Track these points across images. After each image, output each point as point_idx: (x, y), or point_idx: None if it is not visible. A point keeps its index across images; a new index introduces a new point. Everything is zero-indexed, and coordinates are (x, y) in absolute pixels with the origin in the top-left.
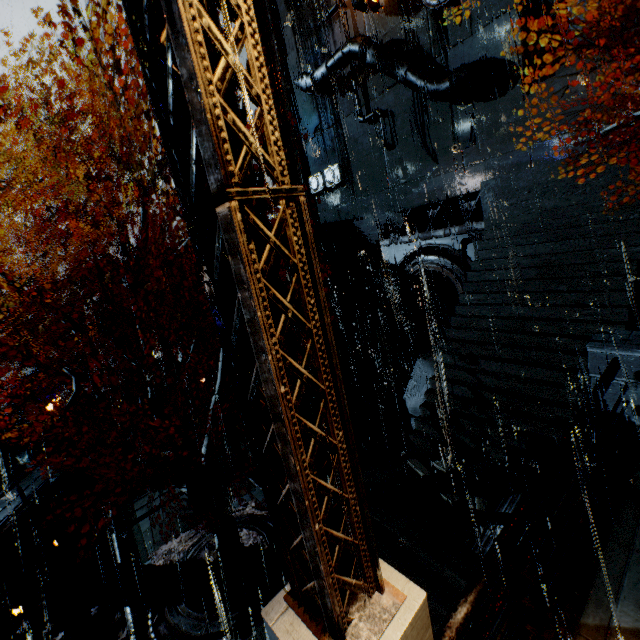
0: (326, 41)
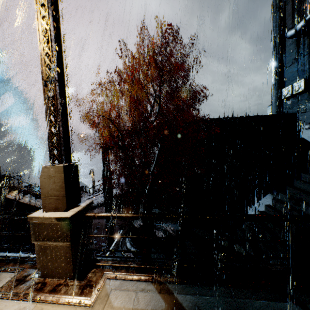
0: None
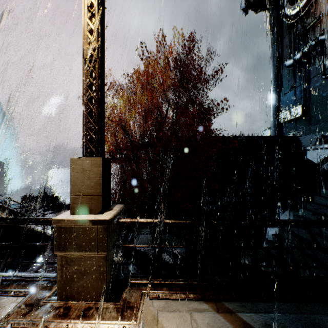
0: (308, 38)
